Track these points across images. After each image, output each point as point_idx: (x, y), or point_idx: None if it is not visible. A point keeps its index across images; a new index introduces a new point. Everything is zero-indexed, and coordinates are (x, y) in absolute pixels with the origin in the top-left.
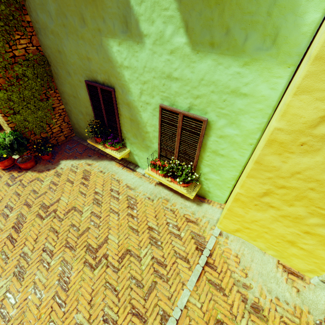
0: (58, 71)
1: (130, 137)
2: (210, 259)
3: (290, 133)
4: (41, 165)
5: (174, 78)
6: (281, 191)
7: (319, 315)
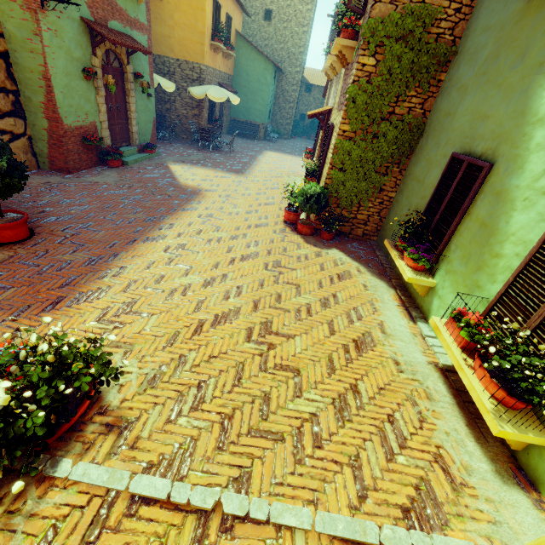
0: (426, 143)
1: (456, 259)
2: None
3: None
4: (313, 239)
5: None
6: None
7: None
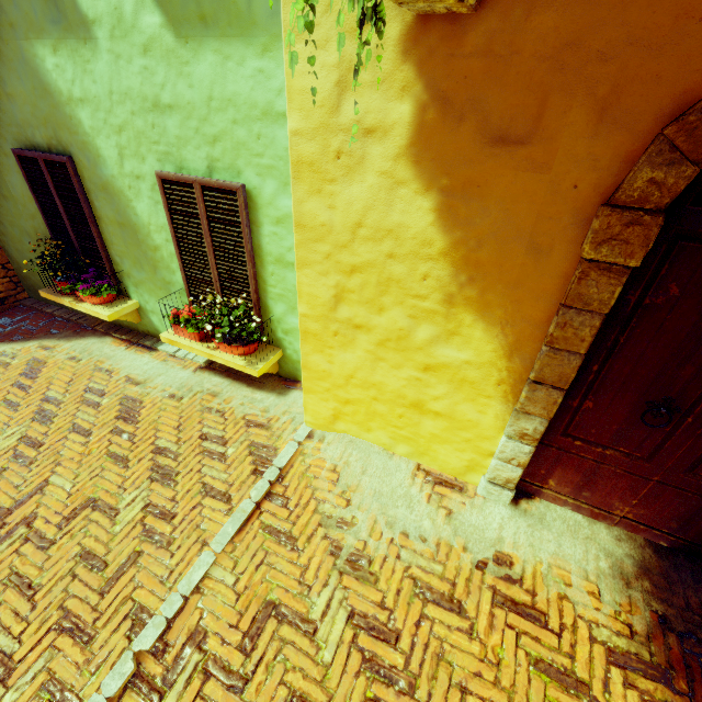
0: None
1: (131, 269)
2: (278, 487)
3: (314, 137)
4: None
5: (166, 108)
6: (355, 280)
7: (484, 550)
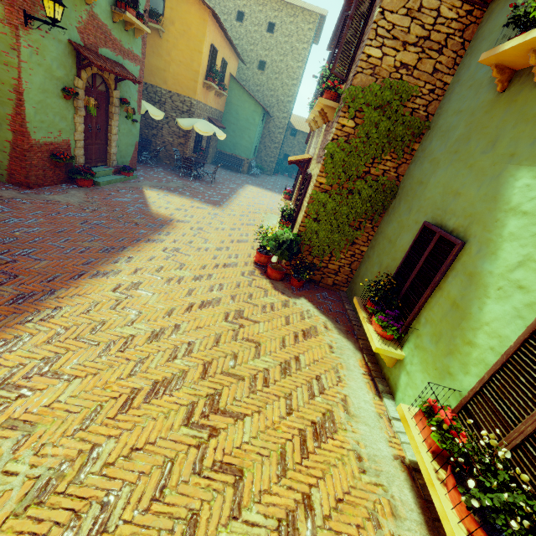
0: (398, 205)
1: (425, 334)
2: None
3: None
4: (282, 285)
5: None
6: None
7: None
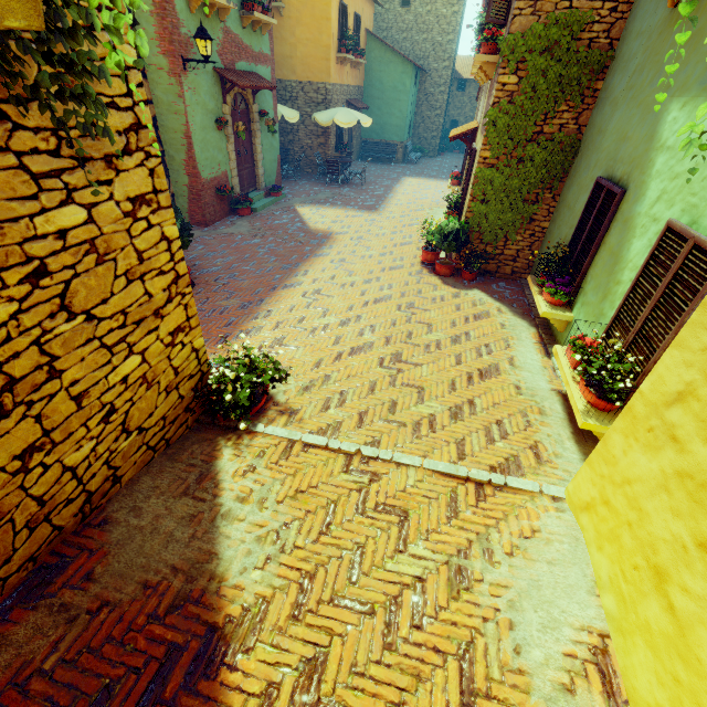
0: (579, 164)
1: (590, 290)
2: (490, 489)
3: None
4: (453, 280)
5: None
6: None
7: None
